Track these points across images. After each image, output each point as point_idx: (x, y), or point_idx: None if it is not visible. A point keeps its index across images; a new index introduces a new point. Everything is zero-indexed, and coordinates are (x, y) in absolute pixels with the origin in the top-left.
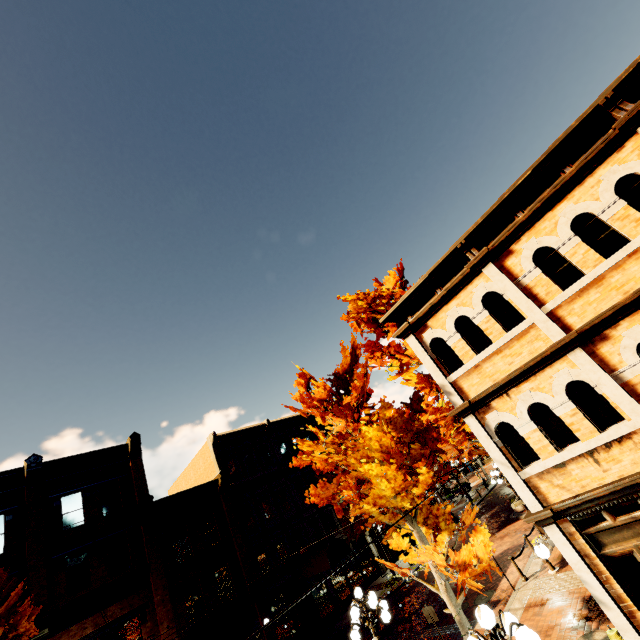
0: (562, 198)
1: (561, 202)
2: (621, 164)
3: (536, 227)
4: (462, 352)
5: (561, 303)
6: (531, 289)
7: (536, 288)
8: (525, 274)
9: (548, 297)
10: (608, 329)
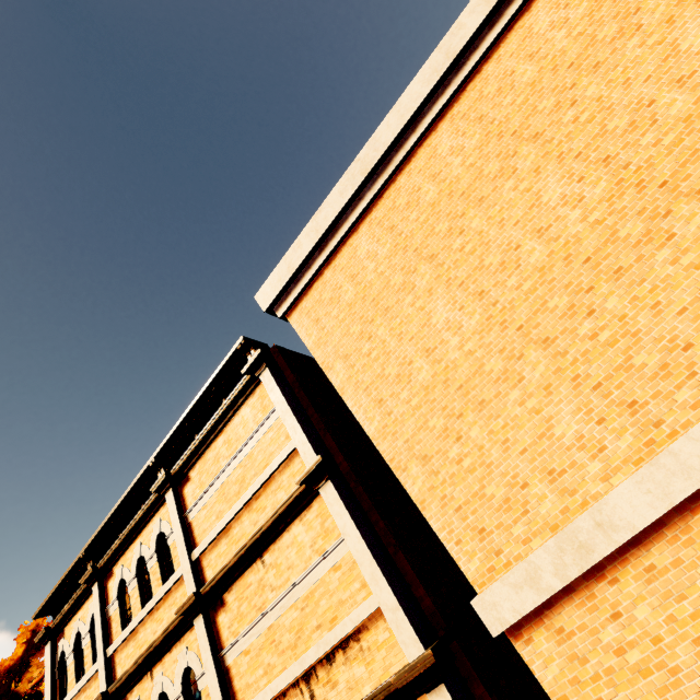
0: (140, 533)
1: (139, 537)
2: (163, 519)
3: (126, 555)
4: (71, 678)
5: (119, 648)
6: (112, 622)
7: (114, 622)
8: (111, 603)
9: (116, 637)
10: (129, 692)
